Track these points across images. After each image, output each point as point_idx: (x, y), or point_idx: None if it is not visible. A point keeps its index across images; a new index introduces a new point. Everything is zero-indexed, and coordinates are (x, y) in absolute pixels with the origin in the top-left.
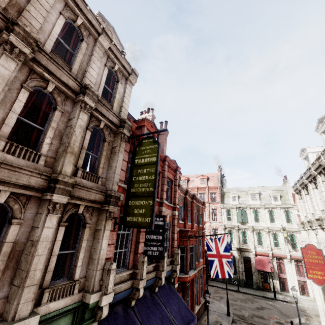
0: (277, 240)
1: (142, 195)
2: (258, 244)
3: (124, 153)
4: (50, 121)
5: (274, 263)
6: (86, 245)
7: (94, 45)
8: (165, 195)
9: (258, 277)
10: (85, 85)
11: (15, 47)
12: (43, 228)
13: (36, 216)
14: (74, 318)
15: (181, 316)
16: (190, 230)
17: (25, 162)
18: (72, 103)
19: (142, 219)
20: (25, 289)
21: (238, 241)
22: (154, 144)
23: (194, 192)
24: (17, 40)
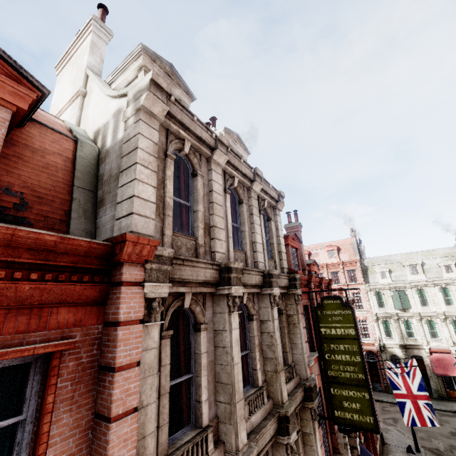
0: None
1: (349, 383)
2: (430, 336)
3: (301, 318)
4: (250, 336)
5: None
6: None
7: (248, 197)
8: None
9: (438, 382)
10: (268, 271)
11: (235, 297)
12: None
13: None
14: None
15: None
16: None
17: (260, 412)
18: (256, 296)
19: (360, 417)
20: None
21: (401, 336)
22: (344, 309)
23: (322, 272)
24: (234, 288)
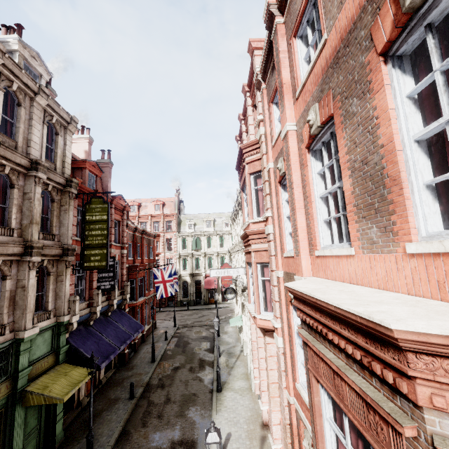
0: (223, 262)
1: (97, 246)
2: (208, 267)
3: (74, 209)
4: (10, 198)
5: (219, 281)
6: (52, 287)
7: (30, 105)
8: (113, 238)
9: (206, 294)
10: (36, 160)
11: None
12: (29, 279)
13: (19, 272)
14: (53, 332)
15: (131, 327)
16: (139, 264)
17: (7, 237)
18: (24, 177)
19: (99, 263)
20: (27, 314)
21: (192, 268)
22: (104, 204)
23: (147, 221)
24: None
